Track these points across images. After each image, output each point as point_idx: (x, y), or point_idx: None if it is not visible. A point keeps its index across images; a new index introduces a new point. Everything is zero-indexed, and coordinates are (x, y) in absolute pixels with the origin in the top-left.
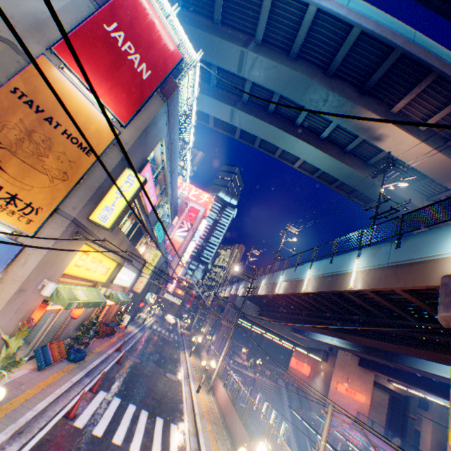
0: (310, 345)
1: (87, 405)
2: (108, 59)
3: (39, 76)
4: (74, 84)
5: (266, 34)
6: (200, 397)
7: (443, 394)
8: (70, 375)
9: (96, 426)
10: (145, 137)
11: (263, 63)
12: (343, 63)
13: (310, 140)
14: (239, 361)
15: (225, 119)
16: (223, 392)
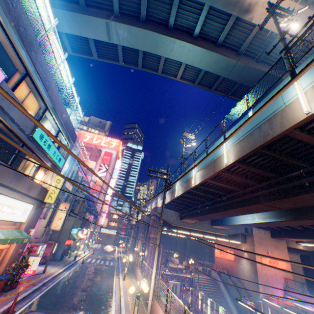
0: (230, 233)
1: None
2: None
3: None
4: None
5: None
6: None
7: None
8: None
9: None
10: None
11: None
12: None
13: (186, 39)
14: (174, 266)
15: (104, 38)
16: None
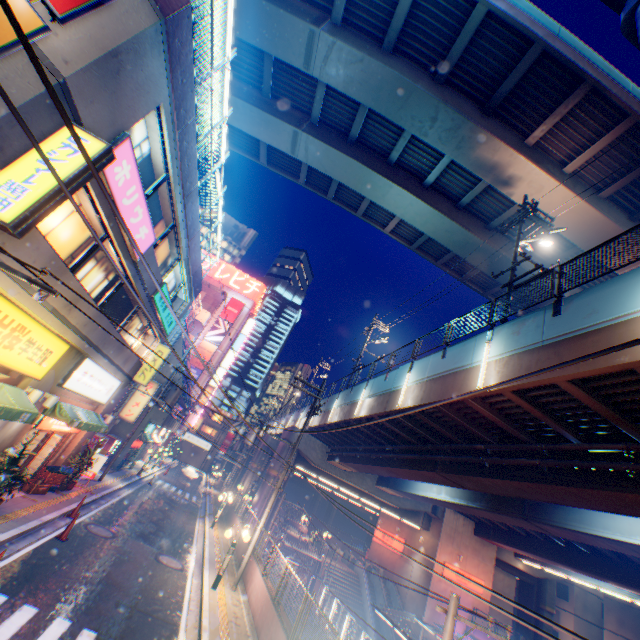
0: (405, 505)
1: None
2: None
3: None
4: None
5: (348, 11)
6: (218, 596)
7: (598, 571)
8: None
9: None
10: (115, 72)
11: (343, 52)
12: (460, 63)
13: (410, 186)
14: (297, 535)
15: (285, 148)
16: (260, 585)
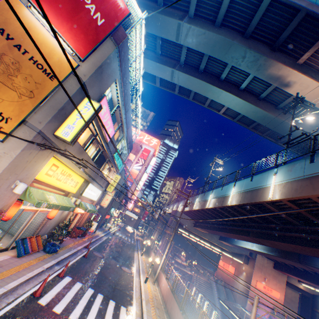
0: (234, 251)
1: (52, 287)
2: (69, 5)
3: (9, 10)
4: (40, 21)
5: (196, 10)
6: (147, 286)
7: None
8: (43, 263)
9: (56, 305)
10: (100, 73)
11: (194, 31)
12: (257, 26)
13: (232, 91)
14: (180, 261)
15: (167, 78)
16: (165, 283)
